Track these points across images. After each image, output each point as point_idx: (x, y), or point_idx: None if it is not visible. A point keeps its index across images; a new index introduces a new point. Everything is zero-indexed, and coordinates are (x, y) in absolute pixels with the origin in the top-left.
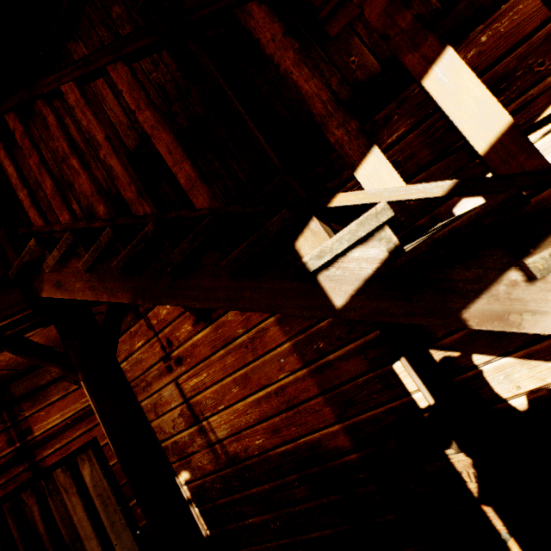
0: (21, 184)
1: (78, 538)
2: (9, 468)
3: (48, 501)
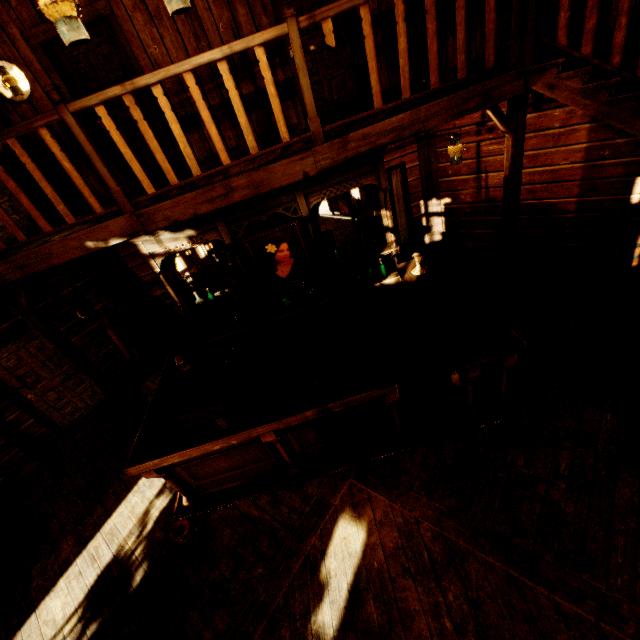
0: (568, 8)
1: None
2: None
3: None
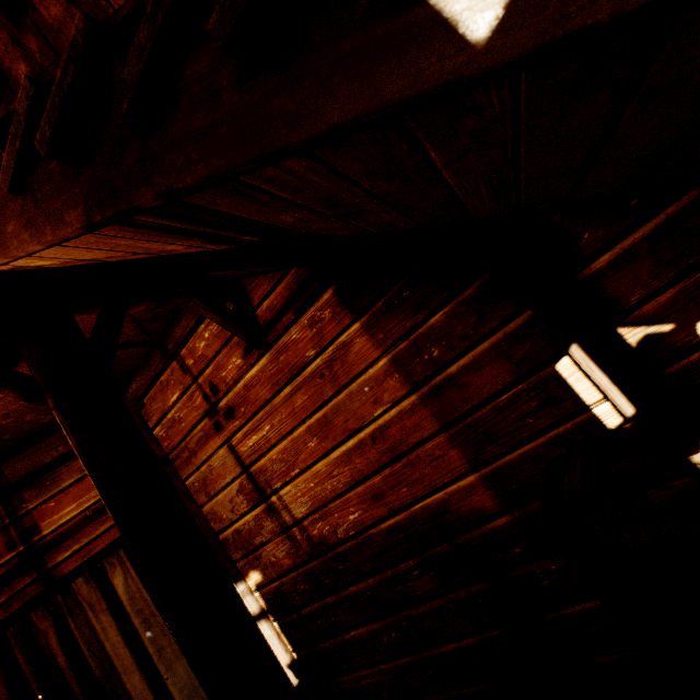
0: None
1: (114, 672)
2: (12, 581)
3: (69, 623)
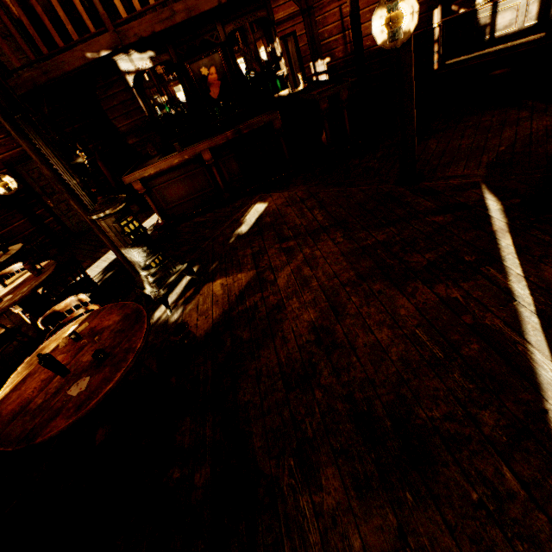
0: None
1: None
2: None
3: None
